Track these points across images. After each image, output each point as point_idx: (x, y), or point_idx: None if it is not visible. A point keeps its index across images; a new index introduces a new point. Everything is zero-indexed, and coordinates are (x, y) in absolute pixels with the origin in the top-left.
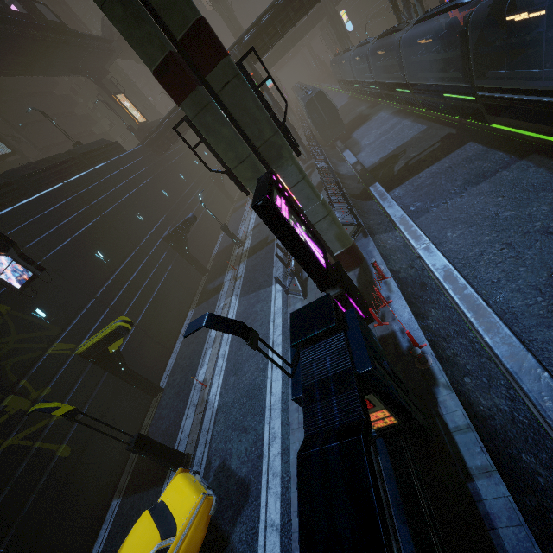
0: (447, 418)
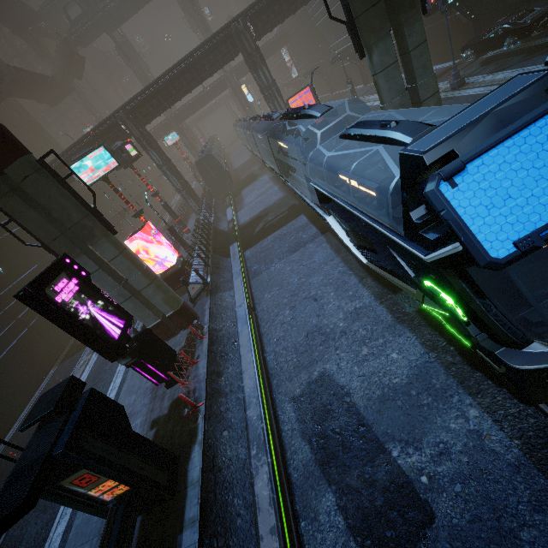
0: (189, 474)
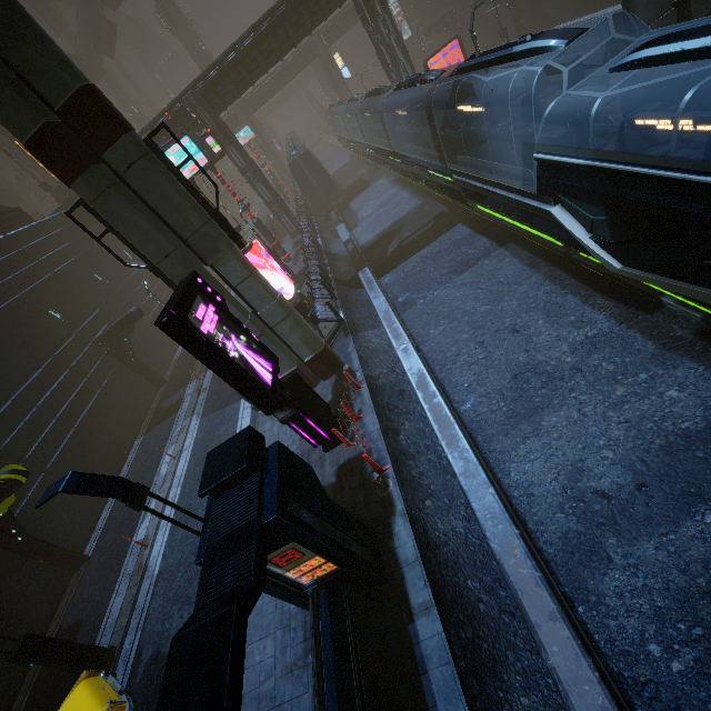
0: (399, 552)
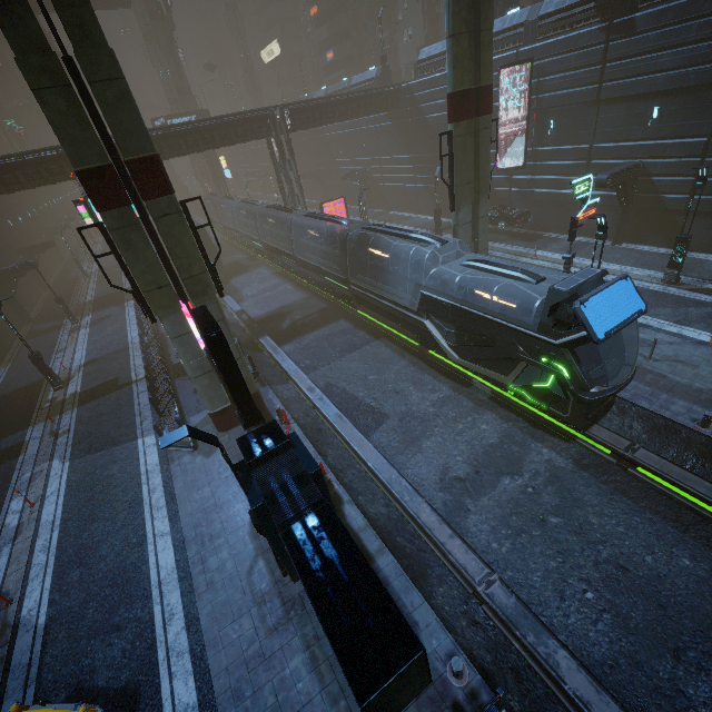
0: (352, 525)
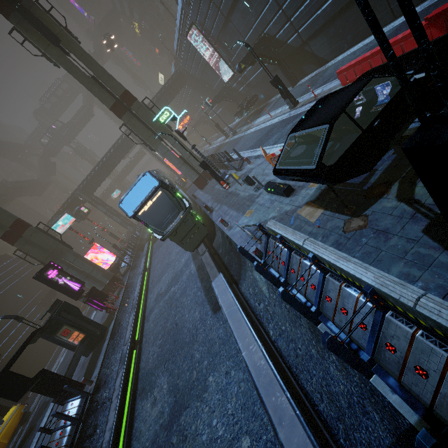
0: (109, 329)
